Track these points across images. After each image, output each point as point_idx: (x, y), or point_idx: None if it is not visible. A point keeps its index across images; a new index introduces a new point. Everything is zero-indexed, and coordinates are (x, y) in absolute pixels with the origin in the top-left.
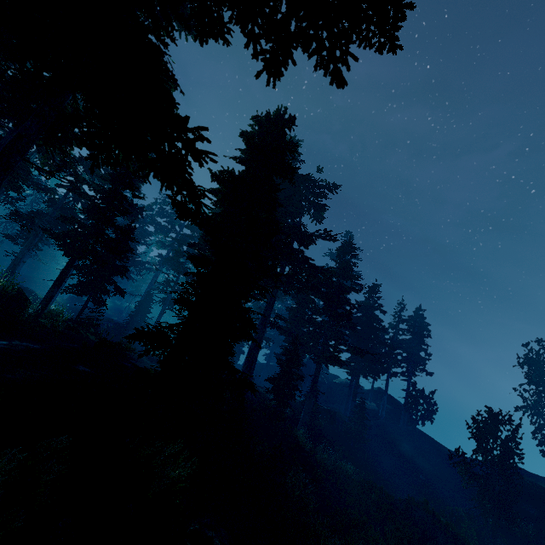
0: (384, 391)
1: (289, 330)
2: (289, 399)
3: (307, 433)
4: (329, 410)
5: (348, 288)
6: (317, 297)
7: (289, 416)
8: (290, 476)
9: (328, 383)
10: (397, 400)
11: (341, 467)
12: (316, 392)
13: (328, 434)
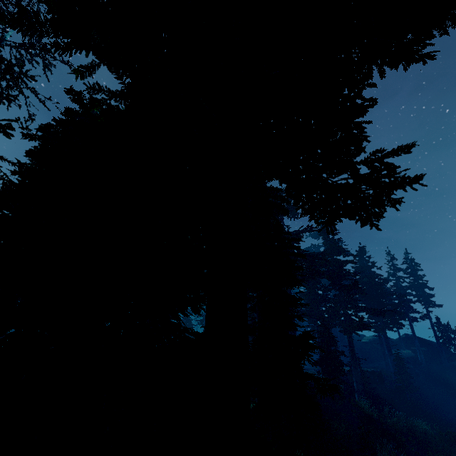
0: (412, 336)
1: (310, 313)
2: (339, 375)
3: (367, 400)
4: (373, 371)
5: (344, 261)
6: (322, 278)
7: (344, 389)
8: (379, 450)
9: (358, 345)
10: (428, 341)
11: (414, 426)
12: (357, 360)
13: (385, 396)
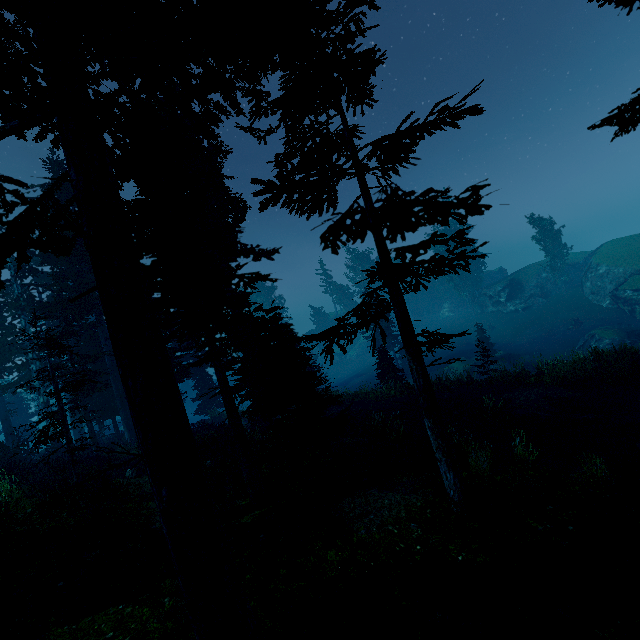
0: None
1: None
2: None
3: None
4: None
5: None
6: None
7: None
8: None
9: None
10: None
11: None
12: None
13: None
